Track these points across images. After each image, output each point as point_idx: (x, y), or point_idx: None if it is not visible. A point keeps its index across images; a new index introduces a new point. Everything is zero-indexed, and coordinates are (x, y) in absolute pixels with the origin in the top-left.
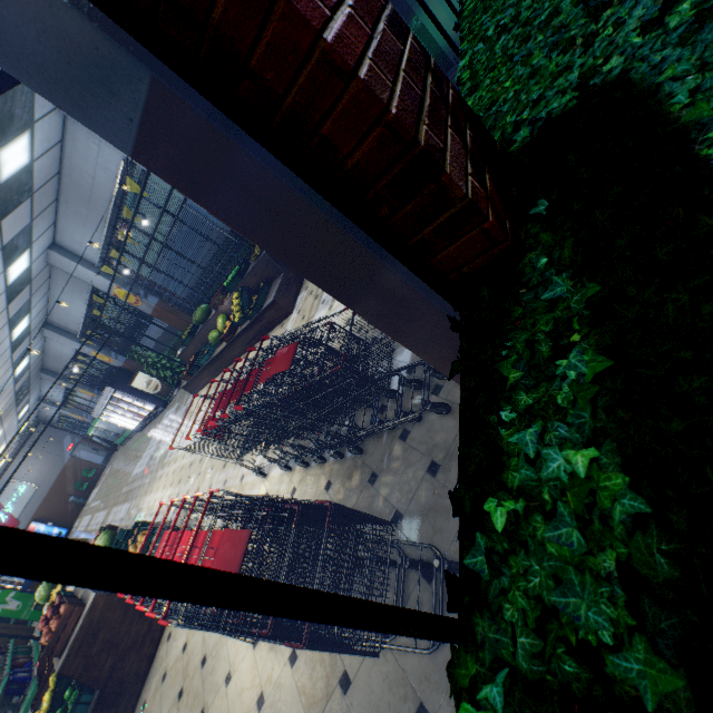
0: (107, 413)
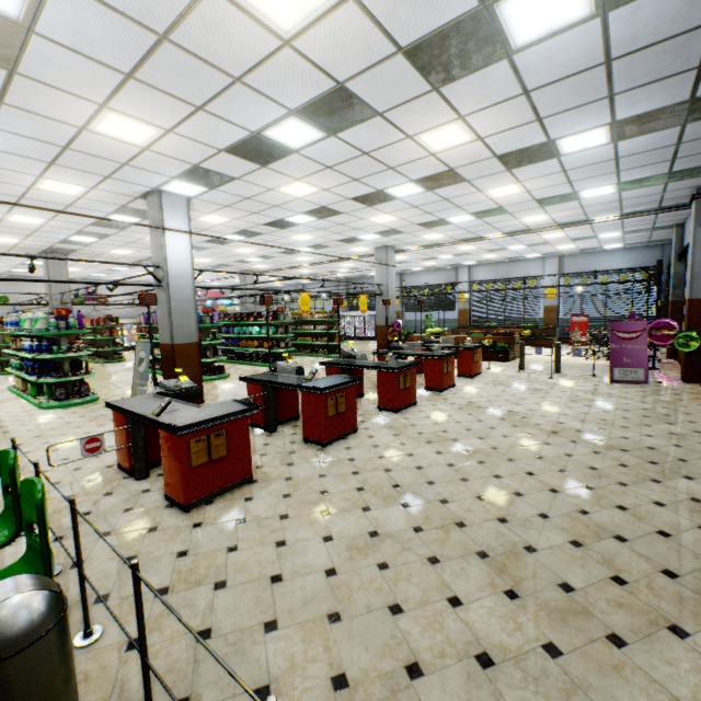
0: (345, 318)
